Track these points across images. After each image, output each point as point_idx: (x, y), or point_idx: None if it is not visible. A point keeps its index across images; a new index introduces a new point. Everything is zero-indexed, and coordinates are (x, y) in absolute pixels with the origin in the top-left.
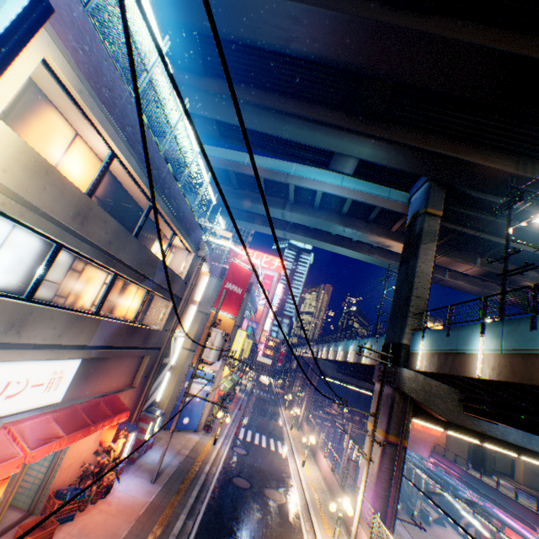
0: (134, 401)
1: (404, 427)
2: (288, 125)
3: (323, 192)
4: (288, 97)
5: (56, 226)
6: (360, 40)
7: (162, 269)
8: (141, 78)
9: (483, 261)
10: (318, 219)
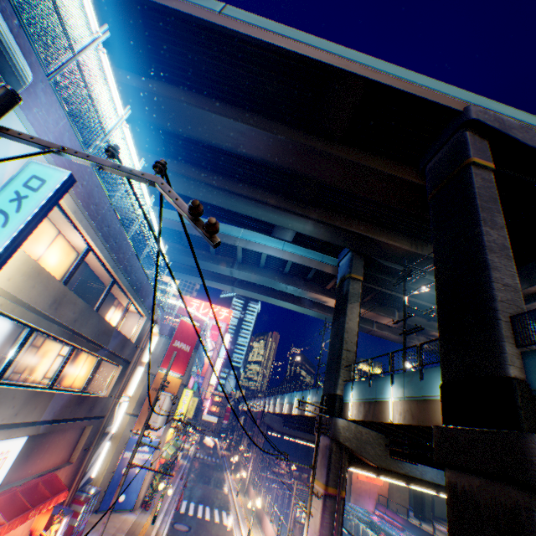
0: (69, 479)
1: (342, 477)
2: (237, 201)
3: (268, 254)
4: (237, 180)
5: (36, 314)
6: (291, 153)
7: (117, 336)
8: (120, 190)
9: (400, 314)
10: (264, 277)
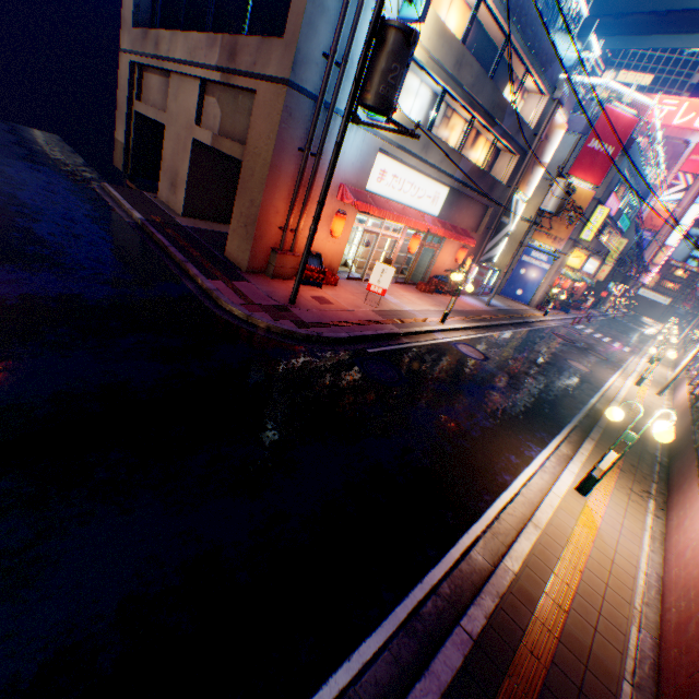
0: (476, 248)
1: None
2: None
3: None
4: None
5: (445, 76)
6: None
7: (510, 116)
8: None
9: None
10: None
